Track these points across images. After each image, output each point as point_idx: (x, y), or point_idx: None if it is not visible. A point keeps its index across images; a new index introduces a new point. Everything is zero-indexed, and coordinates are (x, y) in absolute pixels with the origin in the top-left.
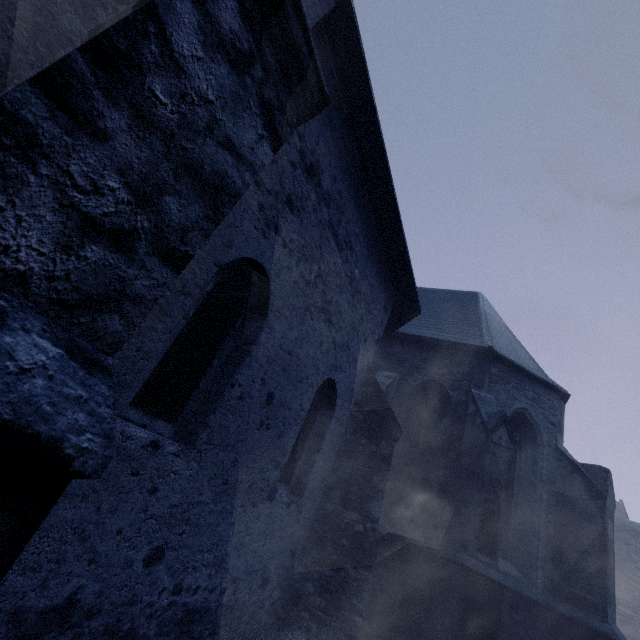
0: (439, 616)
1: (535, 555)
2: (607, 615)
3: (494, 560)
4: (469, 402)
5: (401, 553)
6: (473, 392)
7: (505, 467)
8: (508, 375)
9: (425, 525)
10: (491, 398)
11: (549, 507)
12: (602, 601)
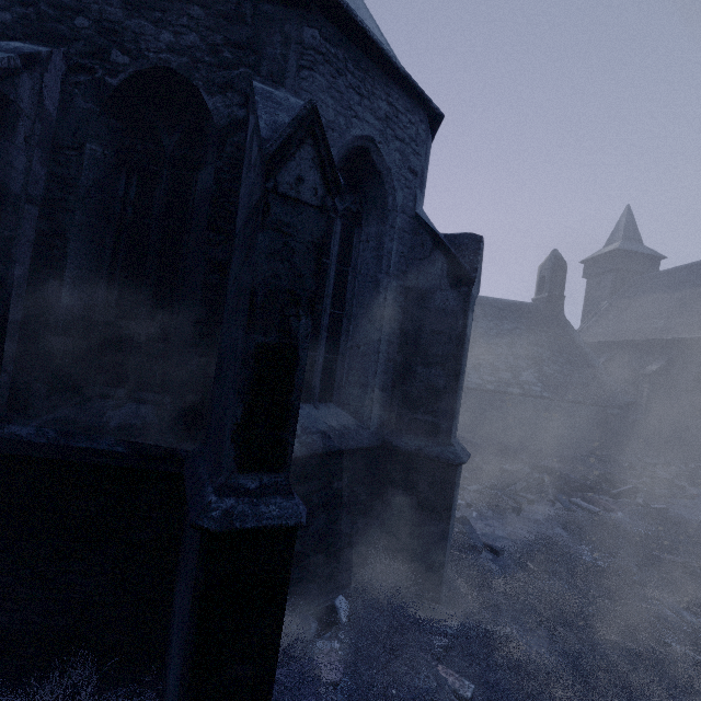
0: (178, 595)
1: (371, 386)
2: (451, 436)
3: (281, 473)
4: (249, 117)
5: (99, 493)
6: (256, 86)
7: (311, 258)
8: (341, 54)
9: (174, 406)
10: (300, 104)
11: (395, 312)
12: (448, 421)
